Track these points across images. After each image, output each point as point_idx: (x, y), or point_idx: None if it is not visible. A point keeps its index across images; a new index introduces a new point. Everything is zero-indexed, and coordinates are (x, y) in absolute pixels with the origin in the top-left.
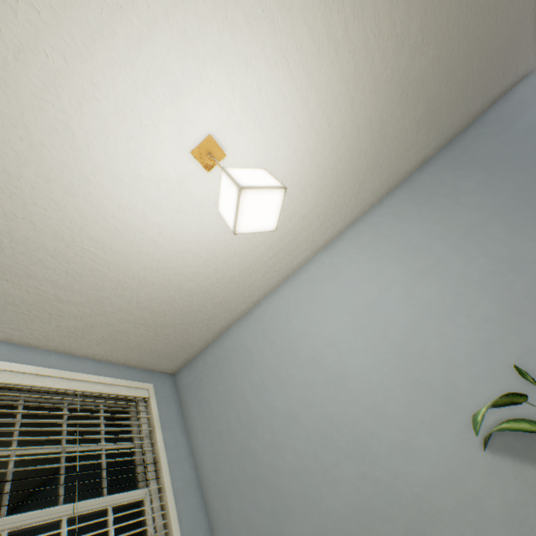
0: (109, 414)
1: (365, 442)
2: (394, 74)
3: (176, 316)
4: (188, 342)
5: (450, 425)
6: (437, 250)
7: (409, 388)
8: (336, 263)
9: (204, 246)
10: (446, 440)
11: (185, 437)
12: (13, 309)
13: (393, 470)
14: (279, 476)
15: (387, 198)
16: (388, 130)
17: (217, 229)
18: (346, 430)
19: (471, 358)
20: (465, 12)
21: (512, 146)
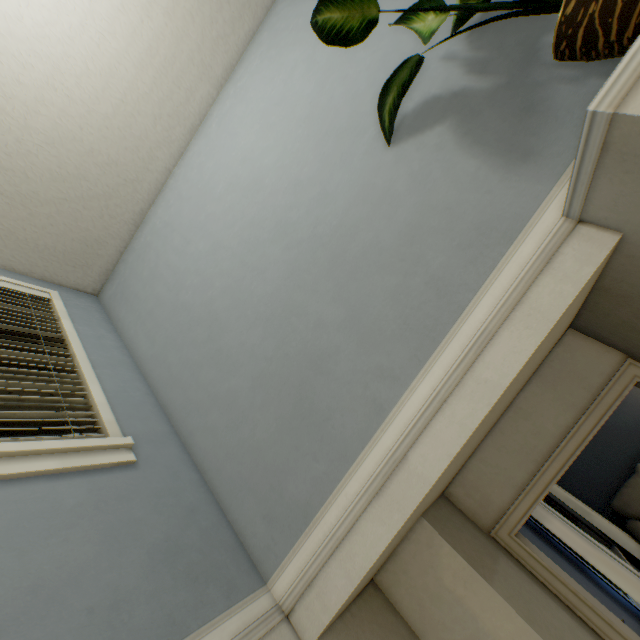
0: None
1: (286, 219)
2: None
3: (48, 185)
4: (91, 236)
5: (359, 149)
6: None
7: (320, 145)
8: (240, 87)
9: (29, 47)
10: (357, 164)
11: (115, 336)
12: None
13: (313, 223)
14: (211, 305)
15: None
16: None
17: (35, 15)
18: (268, 222)
19: (372, 80)
20: None
21: None
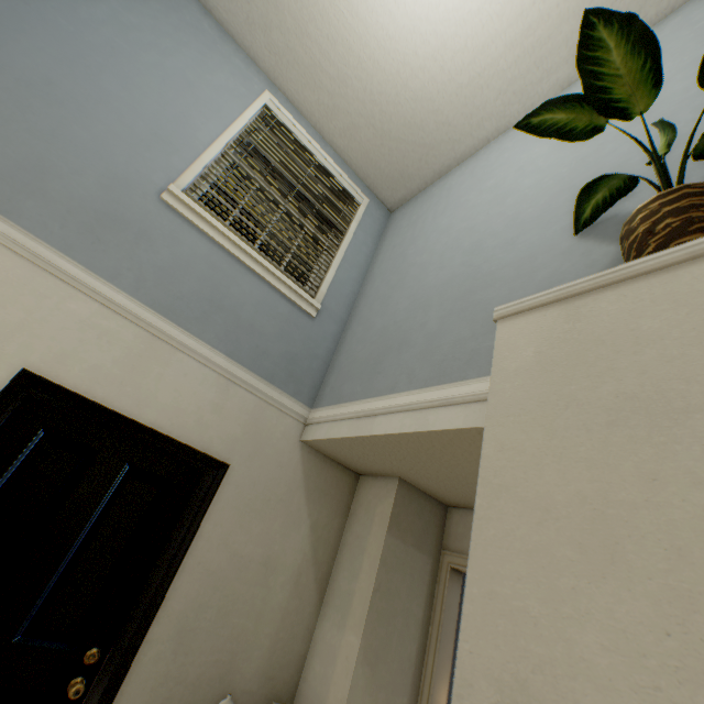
0: (328, 186)
1: (483, 242)
2: None
3: (399, 128)
4: (407, 172)
5: (565, 221)
6: None
7: (556, 195)
8: None
9: (433, 28)
10: (550, 233)
11: (373, 247)
12: (297, 70)
13: (487, 258)
14: (411, 268)
15: None
16: None
17: (448, 3)
18: (477, 235)
19: None
20: None
21: None
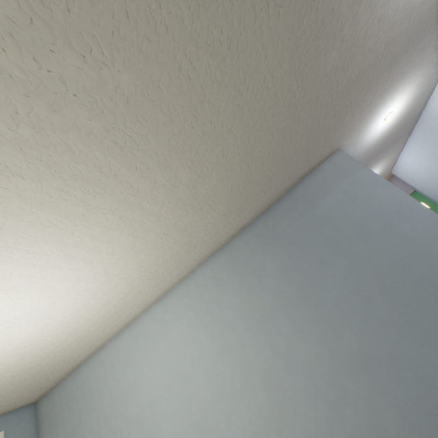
0: None
1: None
2: (177, 203)
3: (9, 388)
4: (37, 387)
5: None
6: (239, 330)
7: None
8: (166, 319)
9: (8, 355)
10: None
11: None
12: None
13: None
14: None
15: (212, 258)
16: (191, 229)
17: (16, 344)
18: None
19: None
20: (244, 145)
21: (310, 231)
